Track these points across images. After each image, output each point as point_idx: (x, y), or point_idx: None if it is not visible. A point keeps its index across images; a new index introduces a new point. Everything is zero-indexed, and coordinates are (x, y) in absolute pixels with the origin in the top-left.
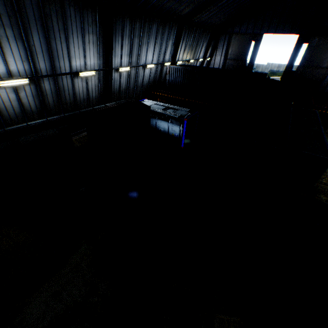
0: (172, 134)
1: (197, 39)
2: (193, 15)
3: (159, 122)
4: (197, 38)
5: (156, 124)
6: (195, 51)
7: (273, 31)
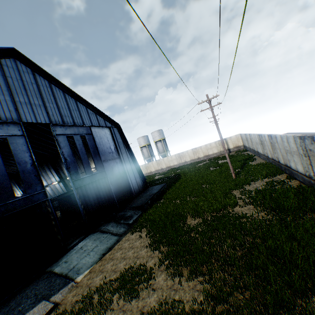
0: None
1: None
2: None
3: None
4: None
5: None
6: None
7: None
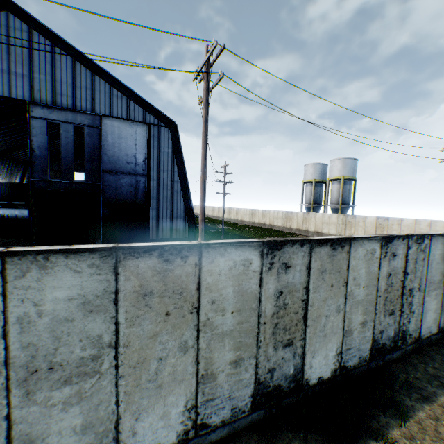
0: (22, 217)
1: (12, 168)
2: (10, 151)
3: (5, 210)
4: (12, 168)
5: (2, 212)
6: (11, 178)
7: (82, 171)
